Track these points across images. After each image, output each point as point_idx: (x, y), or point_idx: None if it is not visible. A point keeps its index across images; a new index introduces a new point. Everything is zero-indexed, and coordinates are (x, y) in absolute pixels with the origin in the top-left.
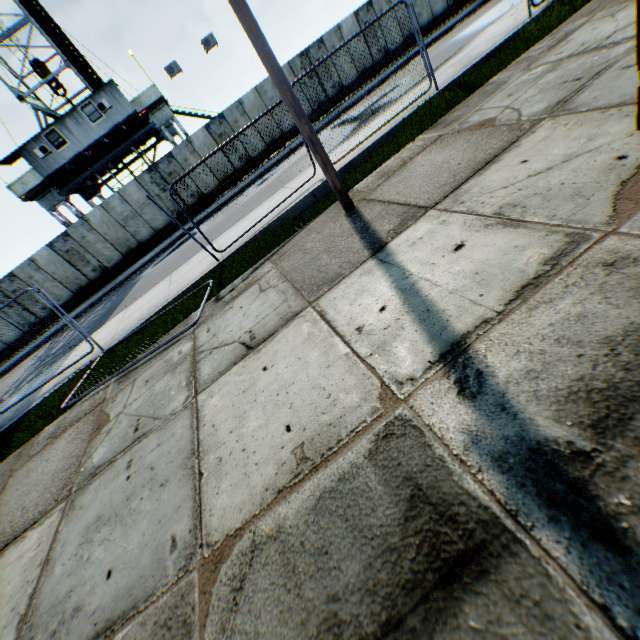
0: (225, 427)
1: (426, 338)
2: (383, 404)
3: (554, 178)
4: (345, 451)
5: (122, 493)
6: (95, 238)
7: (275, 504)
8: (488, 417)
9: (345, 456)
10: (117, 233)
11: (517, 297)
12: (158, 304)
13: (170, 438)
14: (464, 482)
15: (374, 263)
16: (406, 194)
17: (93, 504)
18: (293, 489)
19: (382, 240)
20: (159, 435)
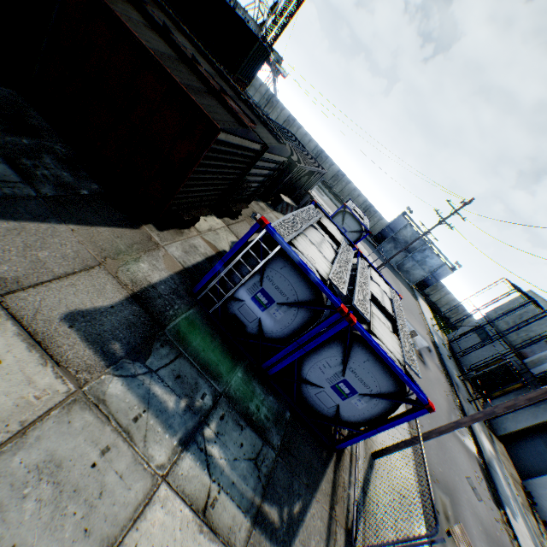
0: None
1: None
2: None
3: None
4: None
5: None
6: None
7: None
8: None
9: None
10: None
11: None
12: None
13: None
14: None
15: None
16: None
17: None
18: None
19: None
20: None
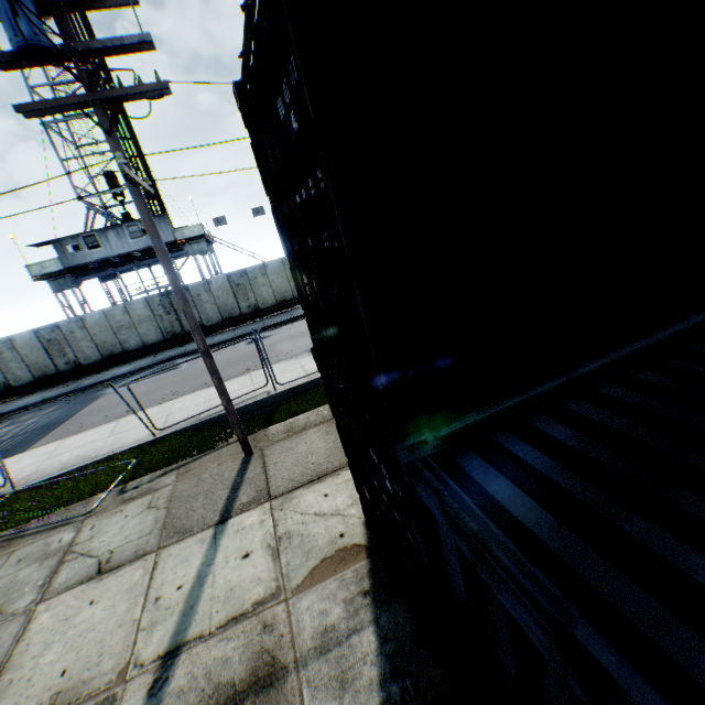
0: (35, 649)
1: (173, 631)
2: (118, 677)
3: (317, 527)
4: None
5: None
6: (83, 335)
7: None
8: None
9: None
10: (107, 337)
11: (225, 624)
12: (87, 457)
13: None
14: None
15: (211, 534)
16: (276, 469)
17: None
18: None
19: (232, 511)
20: None
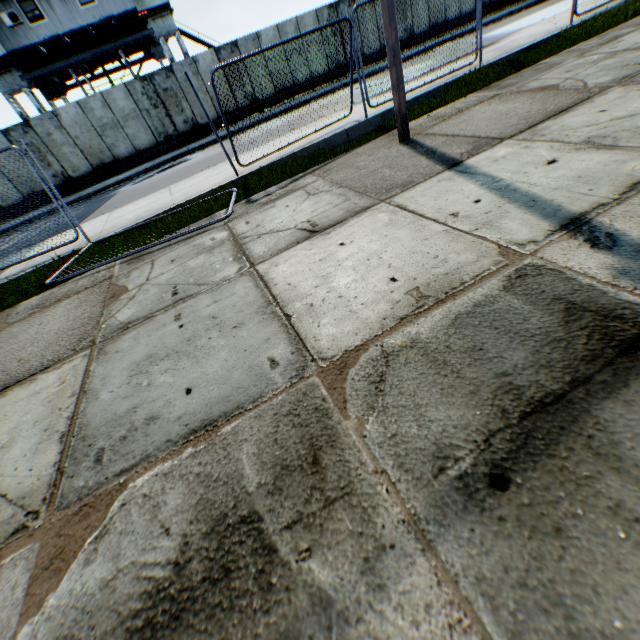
0: (306, 284)
1: (538, 217)
2: (506, 258)
3: (639, 121)
4: (474, 288)
5: (177, 337)
6: (63, 139)
7: (401, 327)
8: (630, 259)
9: (475, 291)
10: (91, 140)
11: (630, 190)
12: (160, 207)
13: (230, 296)
14: (621, 296)
15: (453, 173)
16: (472, 130)
17: (135, 348)
18: (419, 316)
19: (456, 159)
20: (212, 295)
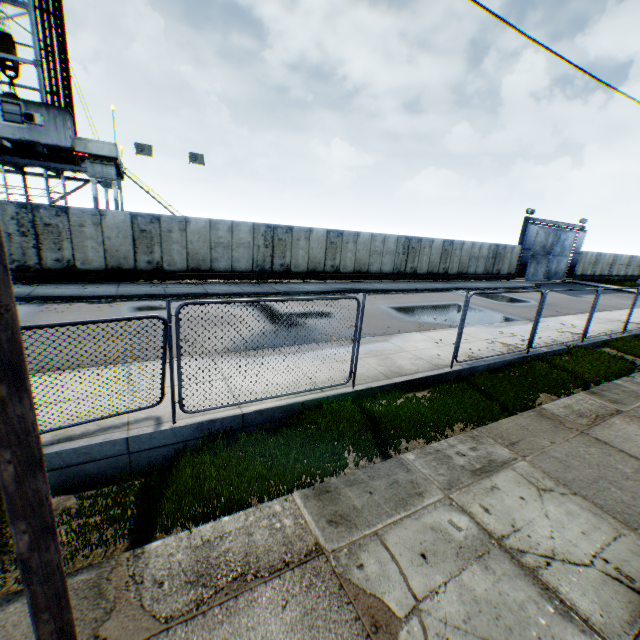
0: None
1: None
2: None
3: None
4: None
5: None
6: None
7: None
8: None
9: None
10: None
11: None
12: None
13: None
14: None
15: None
16: None
17: None
18: None
19: None
20: None
